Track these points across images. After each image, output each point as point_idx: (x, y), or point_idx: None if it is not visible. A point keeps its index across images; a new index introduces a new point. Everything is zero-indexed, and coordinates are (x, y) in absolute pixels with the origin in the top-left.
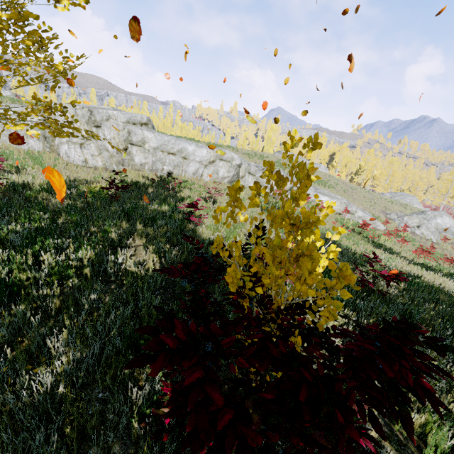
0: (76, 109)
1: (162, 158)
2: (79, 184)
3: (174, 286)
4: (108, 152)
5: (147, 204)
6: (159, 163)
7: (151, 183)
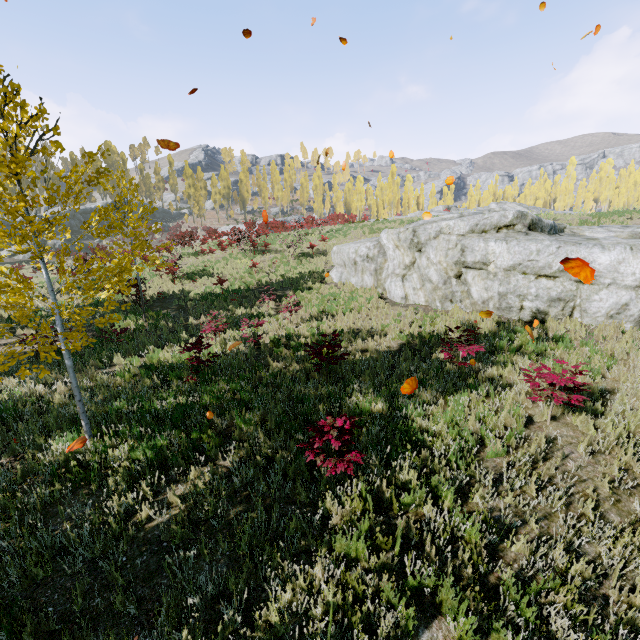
0: (399, 233)
1: (521, 286)
2: (346, 336)
3: (99, 573)
4: (431, 284)
5: (351, 391)
6: (512, 296)
7: (456, 339)
